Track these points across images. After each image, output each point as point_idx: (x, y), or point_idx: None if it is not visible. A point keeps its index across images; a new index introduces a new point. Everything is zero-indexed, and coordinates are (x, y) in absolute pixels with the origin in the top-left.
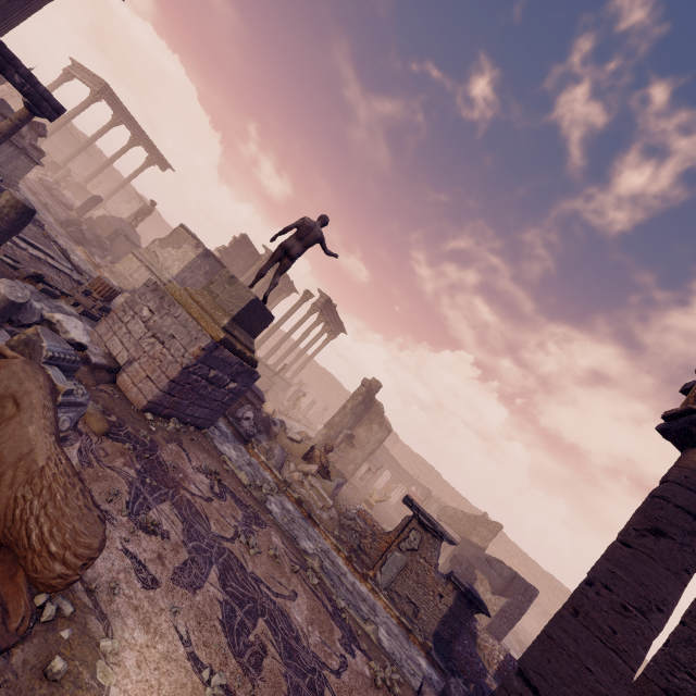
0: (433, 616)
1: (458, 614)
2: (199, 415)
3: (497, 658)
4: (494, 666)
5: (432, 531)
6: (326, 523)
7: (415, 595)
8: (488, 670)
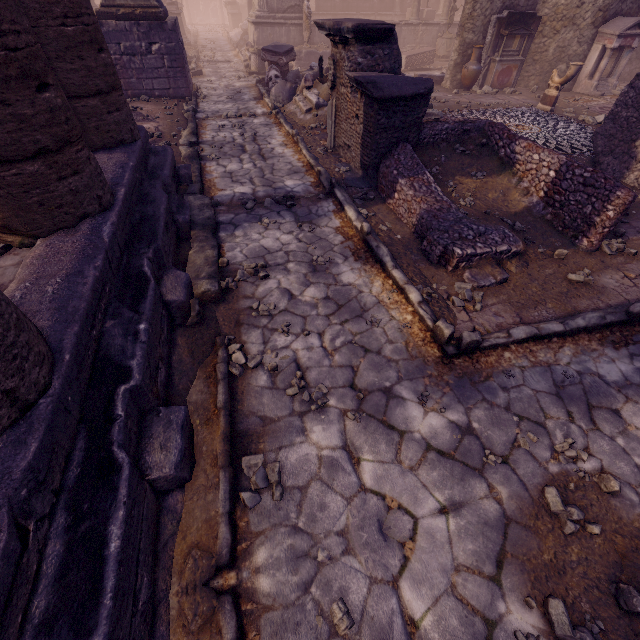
0: (357, 147)
1: (367, 126)
2: (162, 87)
3: (544, 180)
4: (538, 193)
5: (334, 39)
6: (306, 123)
7: (347, 136)
8: (519, 201)
